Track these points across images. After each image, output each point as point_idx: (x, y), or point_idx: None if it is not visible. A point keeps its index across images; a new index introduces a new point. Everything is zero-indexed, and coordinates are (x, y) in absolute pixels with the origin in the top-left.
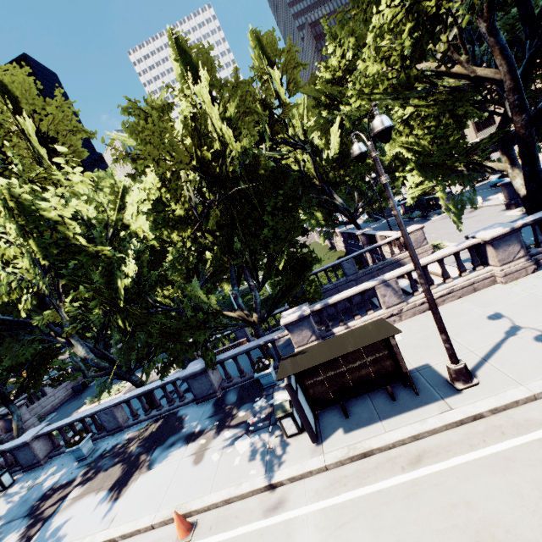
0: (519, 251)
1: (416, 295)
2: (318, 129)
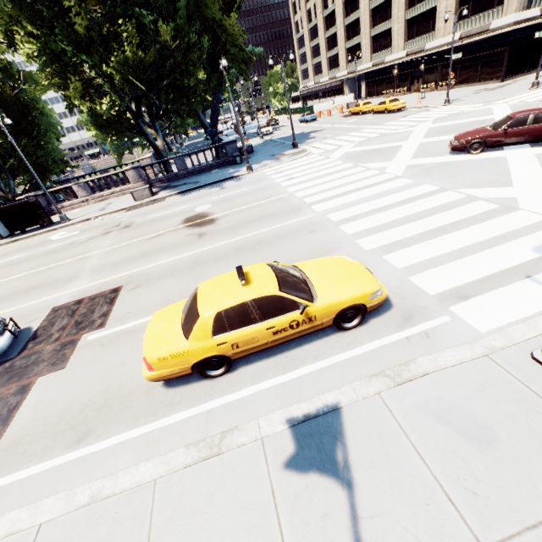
0: (140, 178)
1: (97, 193)
2: None
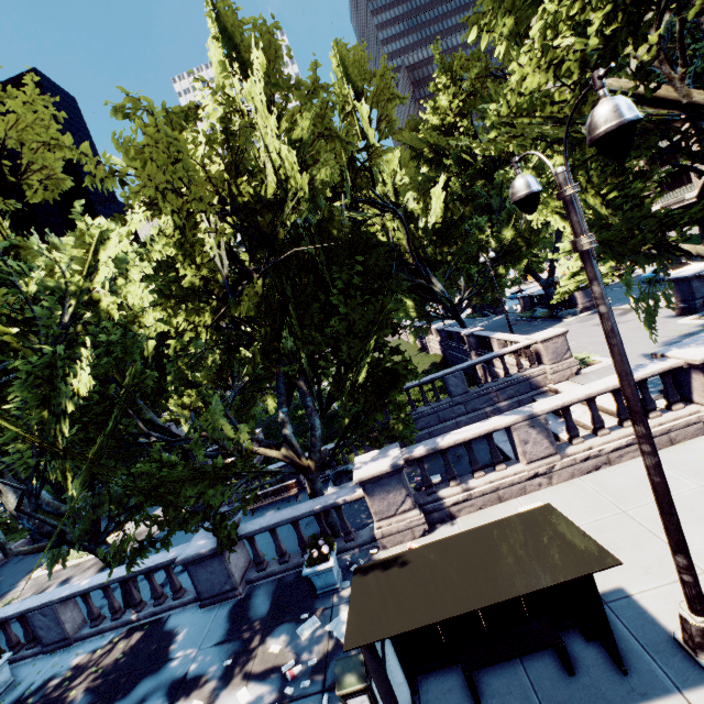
0: None
1: (575, 444)
2: (416, 190)
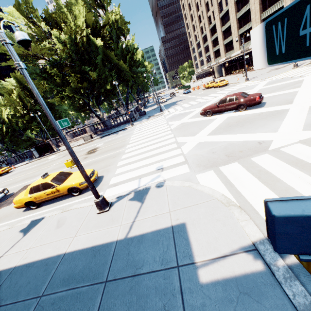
0: (91, 130)
1: (75, 138)
2: None
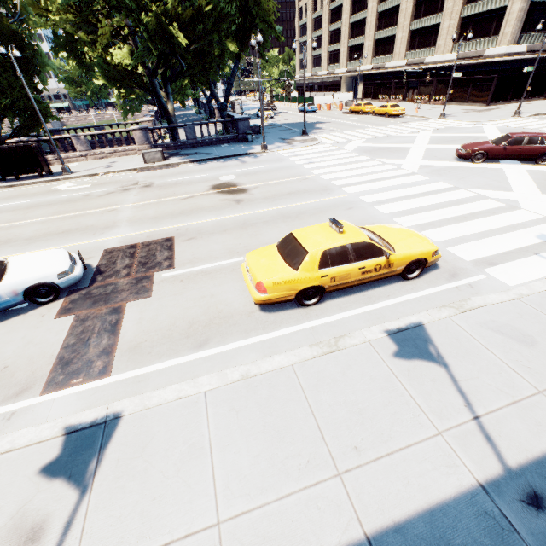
0: (147, 140)
1: (98, 150)
2: None
